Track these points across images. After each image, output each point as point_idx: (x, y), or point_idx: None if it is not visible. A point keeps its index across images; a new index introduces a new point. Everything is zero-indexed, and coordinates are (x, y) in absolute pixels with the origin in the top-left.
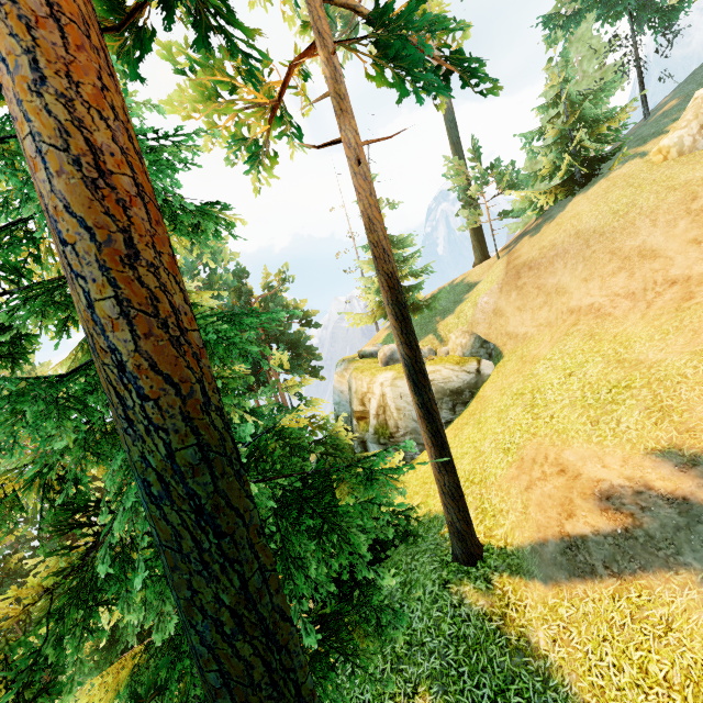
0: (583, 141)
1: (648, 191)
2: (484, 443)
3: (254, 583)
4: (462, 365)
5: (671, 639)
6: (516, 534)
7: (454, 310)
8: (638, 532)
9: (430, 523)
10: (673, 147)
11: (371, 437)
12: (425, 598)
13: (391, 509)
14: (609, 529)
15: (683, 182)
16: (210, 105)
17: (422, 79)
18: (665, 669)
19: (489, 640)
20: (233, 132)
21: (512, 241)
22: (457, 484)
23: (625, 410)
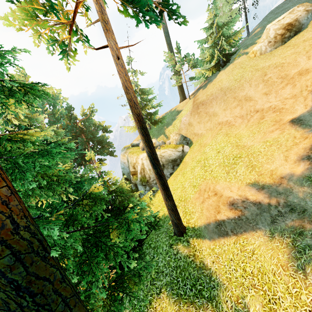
0: (223, 45)
1: (248, 71)
2: (186, 183)
3: (59, 310)
4: (176, 148)
5: (254, 258)
6: (199, 221)
7: (172, 123)
8: (243, 217)
9: (164, 219)
10: (258, 51)
11: (139, 183)
12: (163, 252)
13: (149, 213)
14: (233, 217)
15: (261, 67)
16: (33, 22)
17: (147, 15)
18: (251, 269)
19: (189, 266)
20: (50, 37)
21: (195, 91)
22: (174, 205)
23: (239, 167)
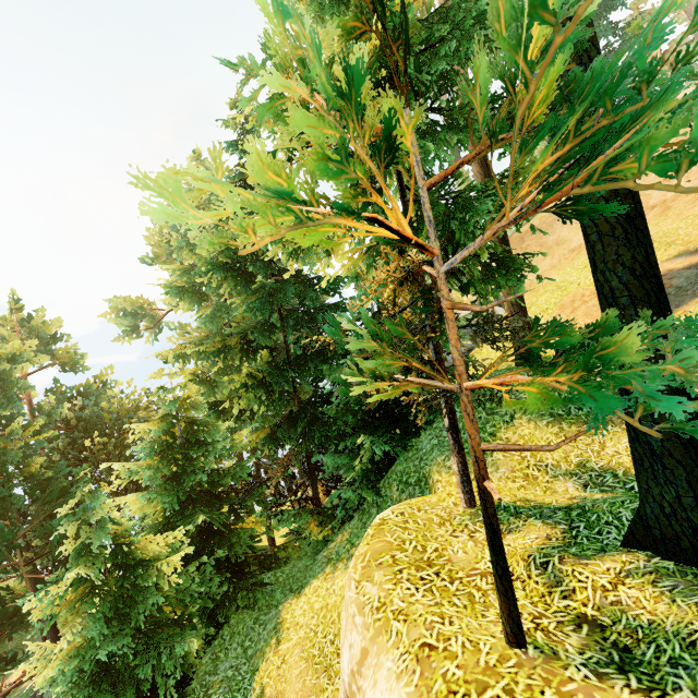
0: None
1: None
2: None
3: None
4: None
5: None
6: None
7: None
8: (670, 290)
9: None
10: None
11: None
12: None
13: None
14: None
15: None
16: None
17: None
18: None
19: None
20: None
21: None
22: (523, 299)
23: None
